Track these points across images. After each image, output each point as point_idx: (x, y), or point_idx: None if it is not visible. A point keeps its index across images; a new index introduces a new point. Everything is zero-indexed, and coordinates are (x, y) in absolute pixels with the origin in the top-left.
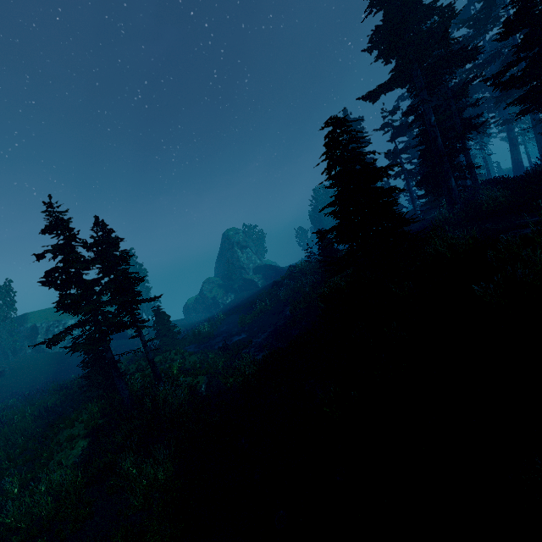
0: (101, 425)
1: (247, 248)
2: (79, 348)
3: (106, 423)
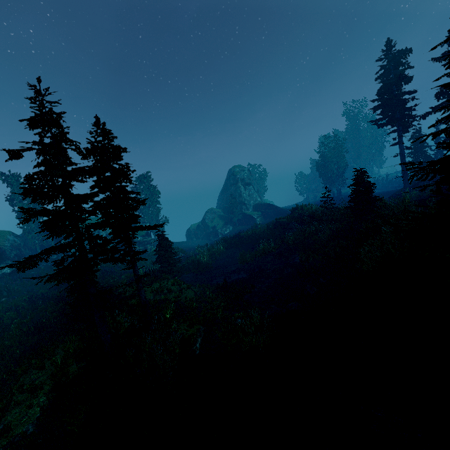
0: (70, 377)
1: (250, 185)
2: (50, 280)
3: (76, 378)
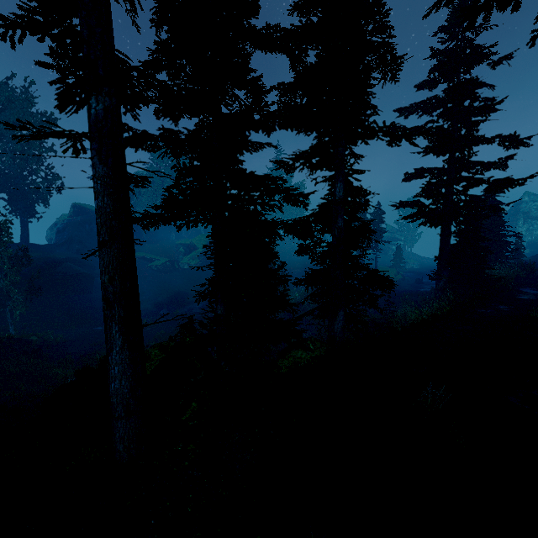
0: None
1: (535, 220)
2: None
3: None
